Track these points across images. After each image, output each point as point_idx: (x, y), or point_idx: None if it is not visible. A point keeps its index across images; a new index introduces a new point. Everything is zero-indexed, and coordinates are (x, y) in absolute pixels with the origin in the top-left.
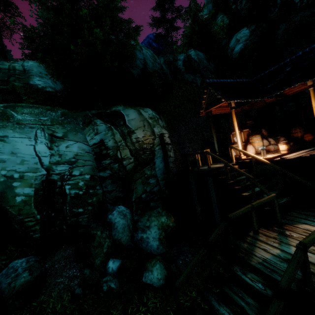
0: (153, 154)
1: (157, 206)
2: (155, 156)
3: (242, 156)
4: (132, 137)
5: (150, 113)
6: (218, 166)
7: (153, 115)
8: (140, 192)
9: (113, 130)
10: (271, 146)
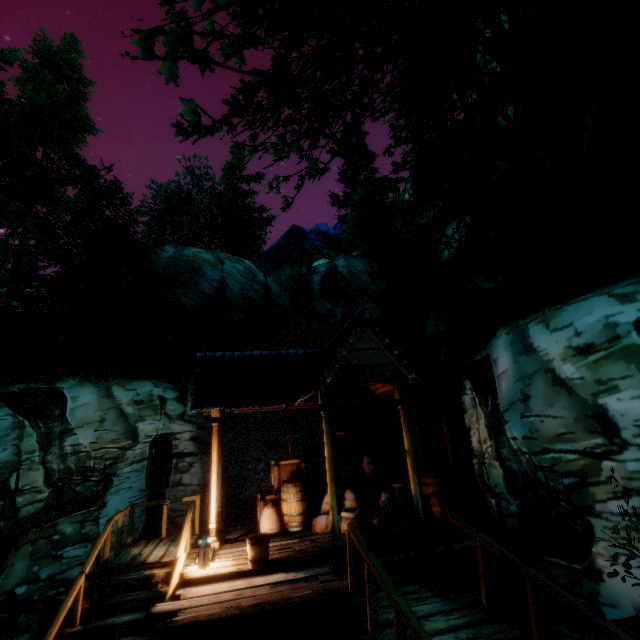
0: (107, 484)
1: (26, 629)
2: (112, 487)
3: (211, 540)
4: (65, 444)
5: (143, 391)
6: (144, 559)
7: (152, 395)
8: (17, 578)
9: (25, 428)
10: (321, 520)
